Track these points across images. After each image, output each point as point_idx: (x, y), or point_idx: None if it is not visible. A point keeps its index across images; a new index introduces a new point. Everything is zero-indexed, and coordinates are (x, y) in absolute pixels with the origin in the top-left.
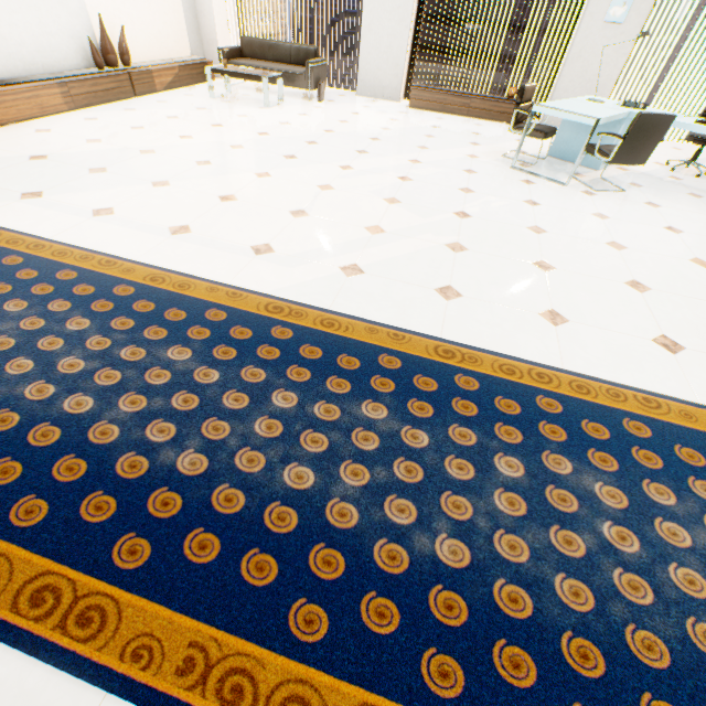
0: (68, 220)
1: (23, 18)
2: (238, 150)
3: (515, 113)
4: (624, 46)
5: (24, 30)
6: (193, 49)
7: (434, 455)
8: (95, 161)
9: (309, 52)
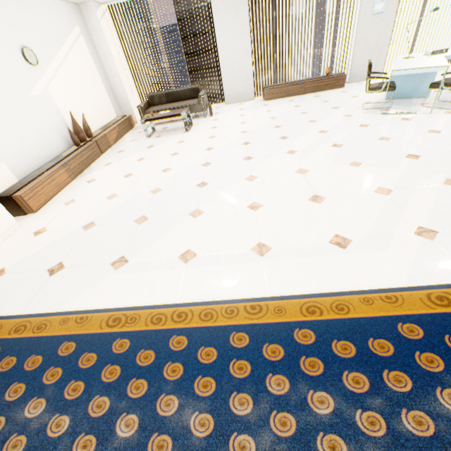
0: (171, 275)
1: (28, 131)
2: (211, 166)
3: (368, 80)
4: (388, 24)
5: (30, 138)
6: (116, 112)
7: None
8: (131, 213)
9: (194, 89)
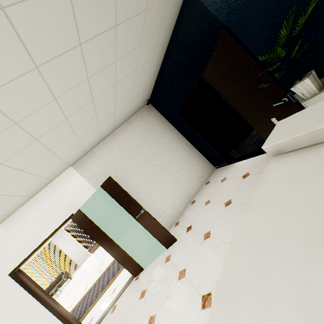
0: None
1: None
2: None
3: None
4: None
5: None
6: None
7: (99, 285)
8: None
9: (61, 275)
